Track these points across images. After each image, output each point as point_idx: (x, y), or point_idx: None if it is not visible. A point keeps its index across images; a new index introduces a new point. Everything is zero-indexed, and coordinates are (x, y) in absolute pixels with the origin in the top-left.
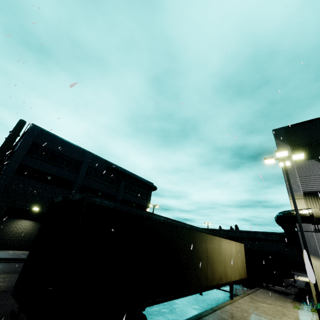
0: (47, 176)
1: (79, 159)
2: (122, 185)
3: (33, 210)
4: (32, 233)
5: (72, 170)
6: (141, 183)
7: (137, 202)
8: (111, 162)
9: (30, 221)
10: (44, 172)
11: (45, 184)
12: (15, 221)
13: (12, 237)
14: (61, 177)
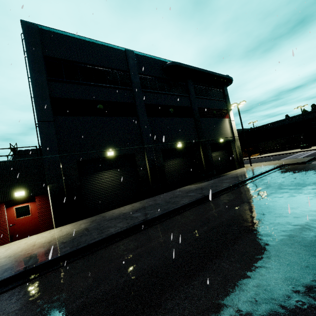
0: (97, 106)
1: (122, 66)
2: (190, 89)
3: (108, 156)
4: (124, 183)
5: (122, 87)
6: (212, 78)
7: (216, 107)
8: (163, 58)
9: (113, 171)
10: (89, 101)
11: (101, 117)
12: (97, 176)
13: (105, 195)
14: (115, 102)
